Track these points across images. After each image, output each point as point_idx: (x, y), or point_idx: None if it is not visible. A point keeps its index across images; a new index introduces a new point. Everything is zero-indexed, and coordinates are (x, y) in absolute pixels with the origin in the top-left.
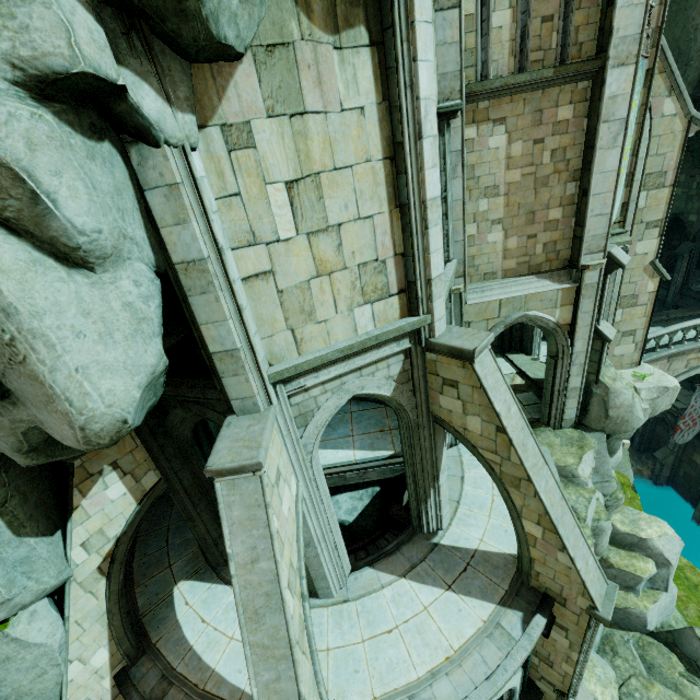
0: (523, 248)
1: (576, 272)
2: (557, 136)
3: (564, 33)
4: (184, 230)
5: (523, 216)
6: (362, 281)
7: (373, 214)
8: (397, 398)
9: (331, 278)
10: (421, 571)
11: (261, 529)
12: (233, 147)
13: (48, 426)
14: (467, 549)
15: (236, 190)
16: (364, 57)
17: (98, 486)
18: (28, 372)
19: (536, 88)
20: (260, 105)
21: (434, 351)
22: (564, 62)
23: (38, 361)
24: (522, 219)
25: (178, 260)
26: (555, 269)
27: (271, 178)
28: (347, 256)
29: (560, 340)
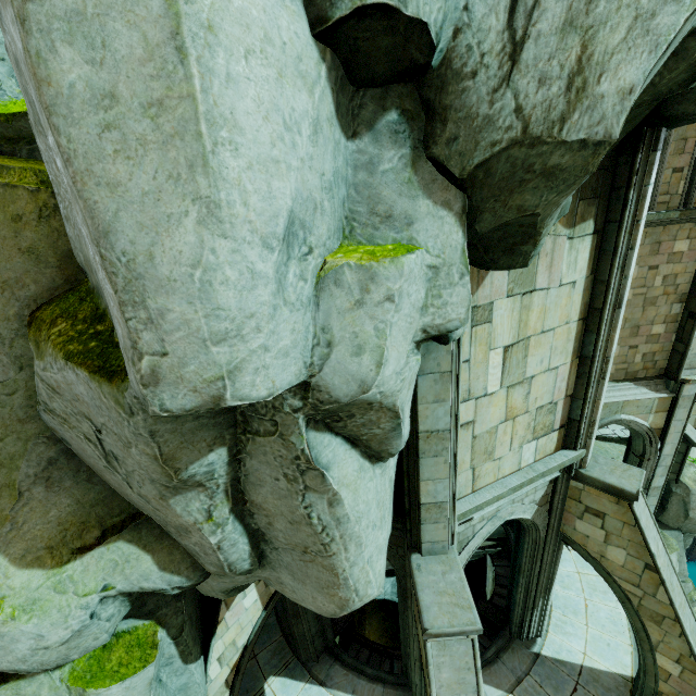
0: (623, 356)
1: (675, 384)
2: (670, 264)
3: (689, 181)
4: (440, 406)
5: (628, 328)
6: (535, 421)
7: (558, 365)
8: (535, 519)
9: (514, 421)
10: (529, 687)
11: (470, 694)
12: (475, 323)
13: (292, 589)
14: (572, 664)
15: (467, 357)
16: (586, 242)
17: (239, 595)
18: (326, 563)
19: (659, 224)
20: (504, 288)
21: (582, 481)
22: (687, 205)
23: (345, 558)
24: (626, 331)
25: (424, 429)
26: (650, 377)
27: (495, 345)
28: (530, 401)
29: (649, 442)
